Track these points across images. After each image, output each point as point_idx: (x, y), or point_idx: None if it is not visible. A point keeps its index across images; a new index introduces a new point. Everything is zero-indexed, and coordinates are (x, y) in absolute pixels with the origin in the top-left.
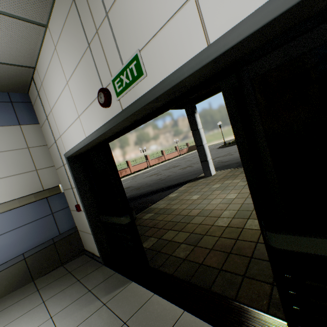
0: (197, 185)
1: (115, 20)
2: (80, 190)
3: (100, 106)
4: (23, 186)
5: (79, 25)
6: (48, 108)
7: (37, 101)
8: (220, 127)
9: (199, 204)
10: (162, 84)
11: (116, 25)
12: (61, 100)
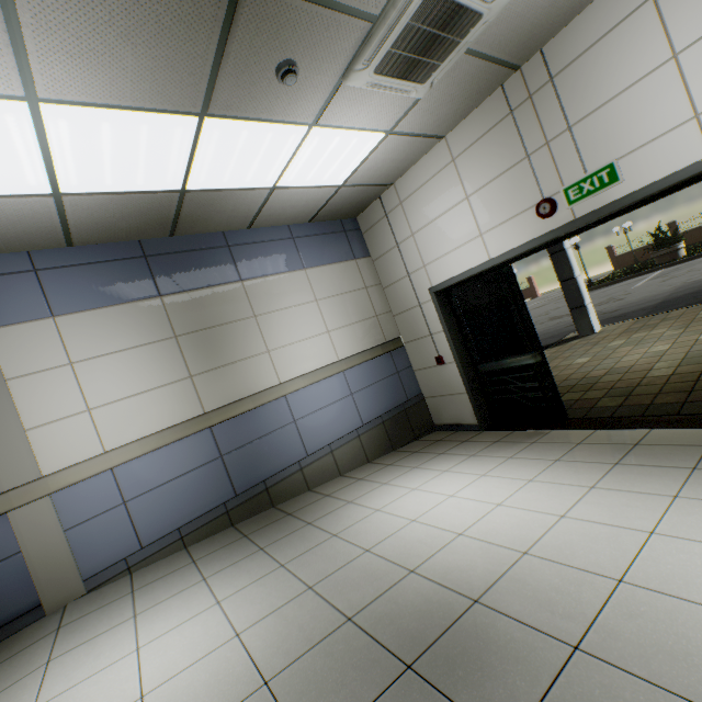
0: (573, 348)
1: (582, 133)
2: (450, 334)
3: (531, 218)
4: (368, 335)
5: (514, 137)
6: (404, 233)
7: (377, 226)
8: (577, 248)
9: (598, 365)
10: (647, 188)
11: (582, 138)
12: (443, 220)
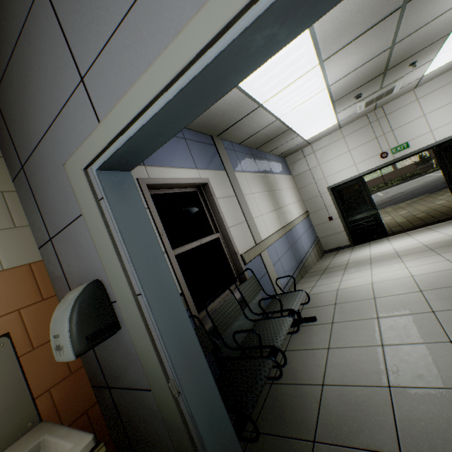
0: None
1: (396, 132)
2: (337, 206)
3: (377, 158)
4: (301, 208)
5: (371, 131)
6: (314, 164)
7: (298, 162)
8: None
9: None
10: (419, 150)
11: (396, 134)
12: (336, 159)
